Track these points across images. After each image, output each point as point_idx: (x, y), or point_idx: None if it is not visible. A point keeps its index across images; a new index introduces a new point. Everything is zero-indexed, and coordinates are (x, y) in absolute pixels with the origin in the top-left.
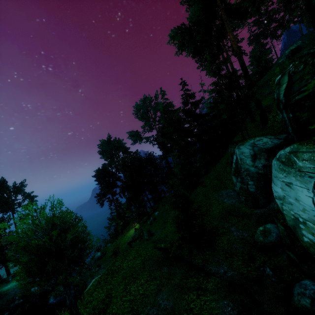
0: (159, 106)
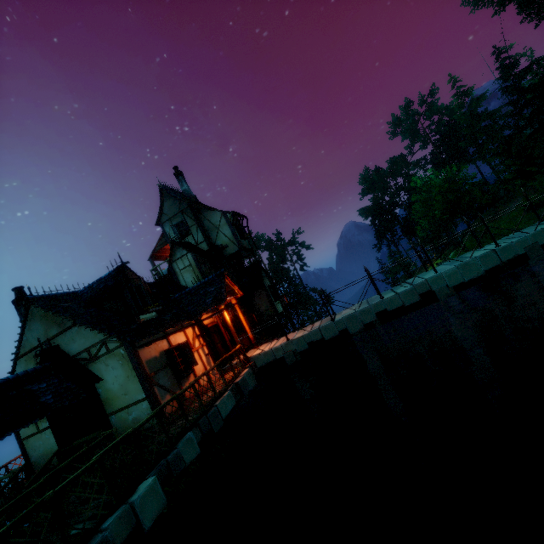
0: (434, 106)
